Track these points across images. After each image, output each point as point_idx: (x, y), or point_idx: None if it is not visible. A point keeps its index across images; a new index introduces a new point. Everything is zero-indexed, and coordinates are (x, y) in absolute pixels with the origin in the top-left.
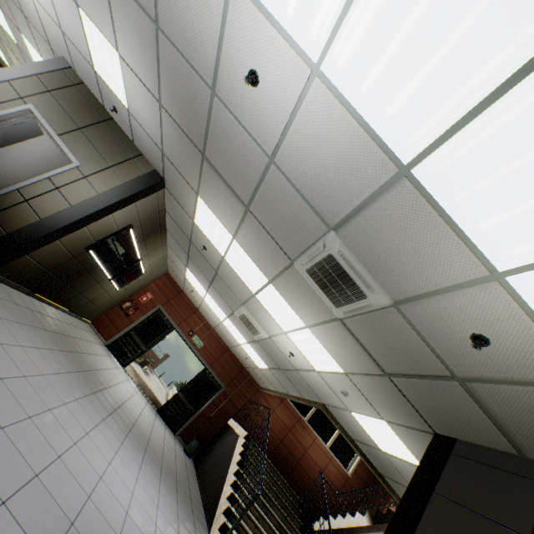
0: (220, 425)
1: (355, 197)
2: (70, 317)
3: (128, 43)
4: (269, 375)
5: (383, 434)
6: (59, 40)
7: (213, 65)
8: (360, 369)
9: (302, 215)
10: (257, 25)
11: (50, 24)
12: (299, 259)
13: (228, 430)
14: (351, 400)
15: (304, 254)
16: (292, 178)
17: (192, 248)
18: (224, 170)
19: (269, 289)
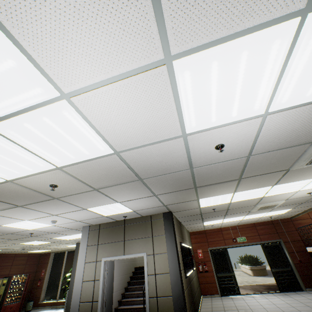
0: (308, 257)
1: None
2: (203, 308)
3: (124, 196)
4: (293, 210)
5: None
6: (78, 224)
7: (186, 163)
8: None
9: (285, 153)
10: (212, 134)
11: (70, 224)
12: (294, 166)
13: None
14: None
15: (298, 161)
16: (269, 150)
17: (203, 215)
18: (213, 181)
19: (274, 188)
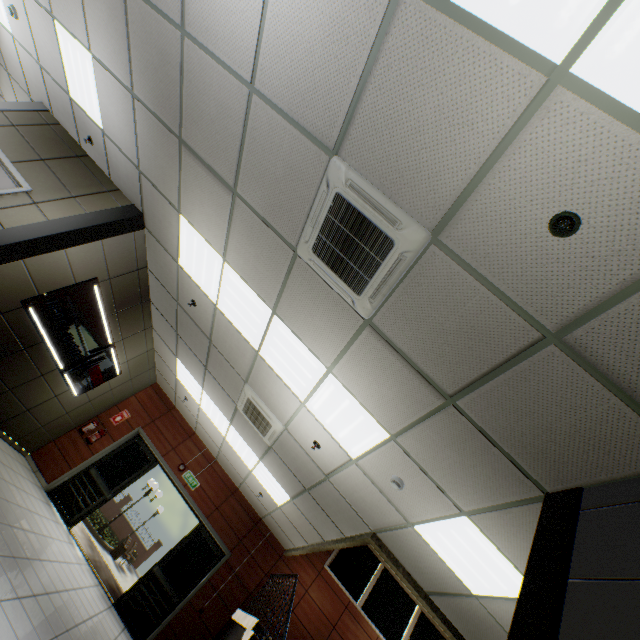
0: (219, 623)
1: (351, 73)
2: None
3: (100, 30)
4: (293, 513)
5: (469, 550)
6: (38, 81)
7: None
8: (410, 413)
9: (296, 155)
10: None
11: (30, 66)
12: (301, 236)
13: (230, 630)
14: (410, 495)
15: (307, 221)
16: (277, 99)
17: (180, 315)
18: (203, 147)
19: (274, 328)
